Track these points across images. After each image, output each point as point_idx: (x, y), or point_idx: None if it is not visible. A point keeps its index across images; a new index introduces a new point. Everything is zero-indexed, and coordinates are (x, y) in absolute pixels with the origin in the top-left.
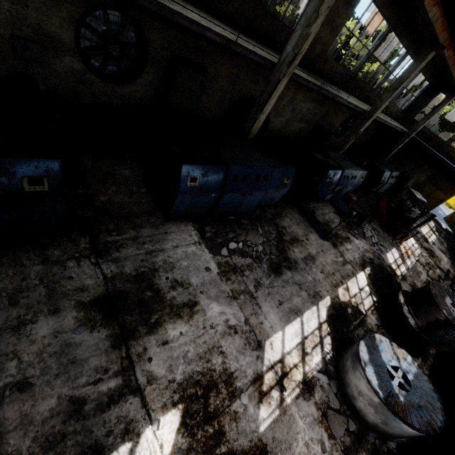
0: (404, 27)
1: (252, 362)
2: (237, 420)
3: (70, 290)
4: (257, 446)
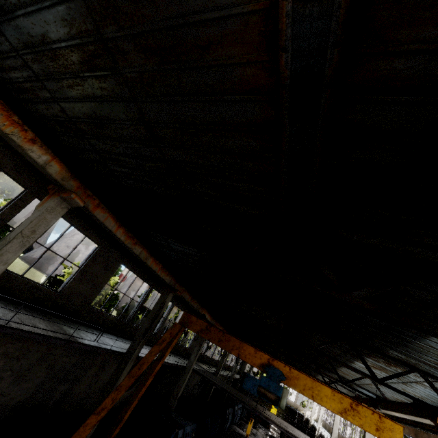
0: None
1: None
2: None
3: None
4: None
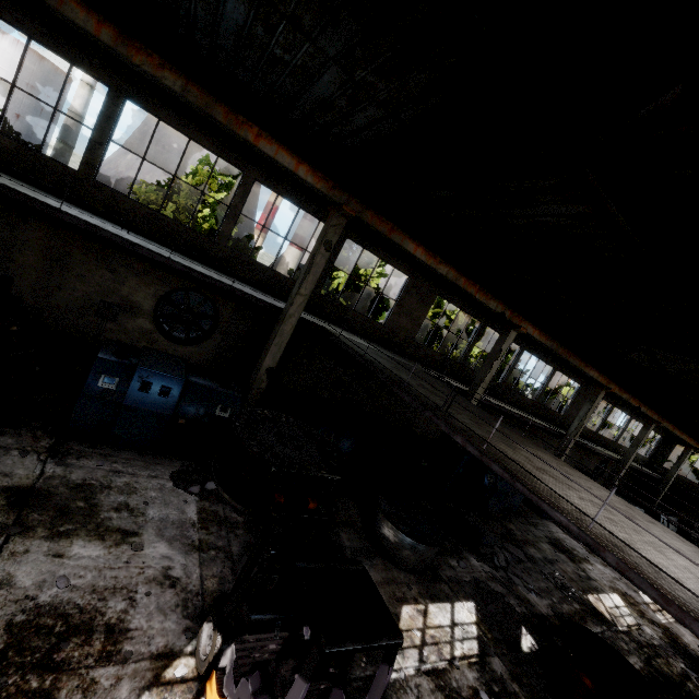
0: (622, 405)
1: (637, 596)
2: (647, 612)
3: (538, 536)
4: (664, 625)
